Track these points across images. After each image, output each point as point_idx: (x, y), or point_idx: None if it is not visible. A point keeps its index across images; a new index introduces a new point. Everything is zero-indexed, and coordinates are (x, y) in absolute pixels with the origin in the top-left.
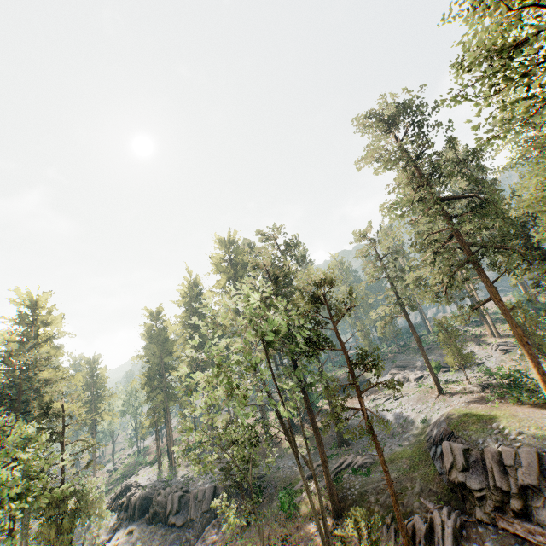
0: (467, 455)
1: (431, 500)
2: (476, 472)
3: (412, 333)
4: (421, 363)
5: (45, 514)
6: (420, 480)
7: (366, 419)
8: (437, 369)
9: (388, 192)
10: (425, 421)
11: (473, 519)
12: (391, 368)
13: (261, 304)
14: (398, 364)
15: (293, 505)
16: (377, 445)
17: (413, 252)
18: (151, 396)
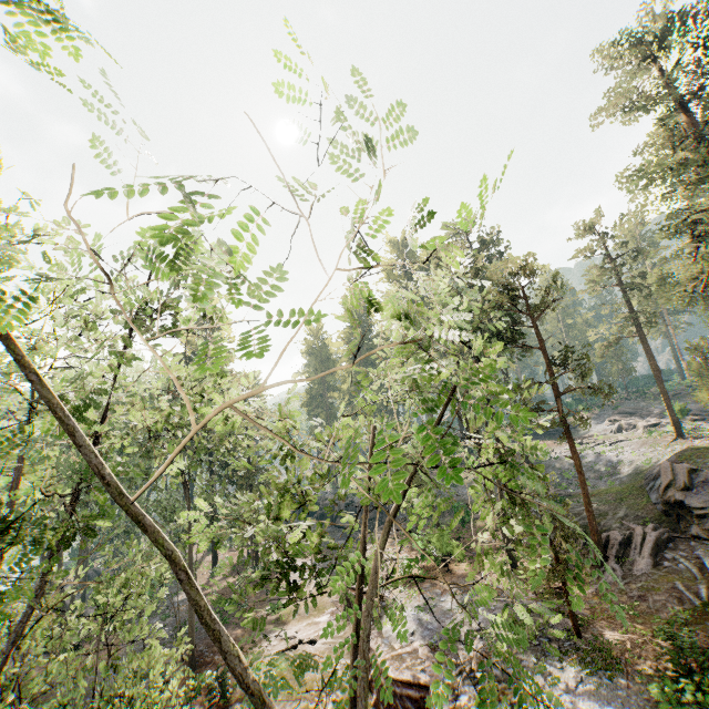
0: (692, 475)
1: (635, 522)
2: (701, 492)
3: (648, 359)
4: (660, 410)
5: (239, 481)
6: (626, 509)
7: (563, 414)
8: (681, 414)
9: (634, 154)
10: (648, 464)
11: (684, 536)
12: (611, 415)
13: (450, 291)
14: (623, 410)
15: (468, 520)
16: (573, 448)
17: (661, 237)
18: (313, 414)
